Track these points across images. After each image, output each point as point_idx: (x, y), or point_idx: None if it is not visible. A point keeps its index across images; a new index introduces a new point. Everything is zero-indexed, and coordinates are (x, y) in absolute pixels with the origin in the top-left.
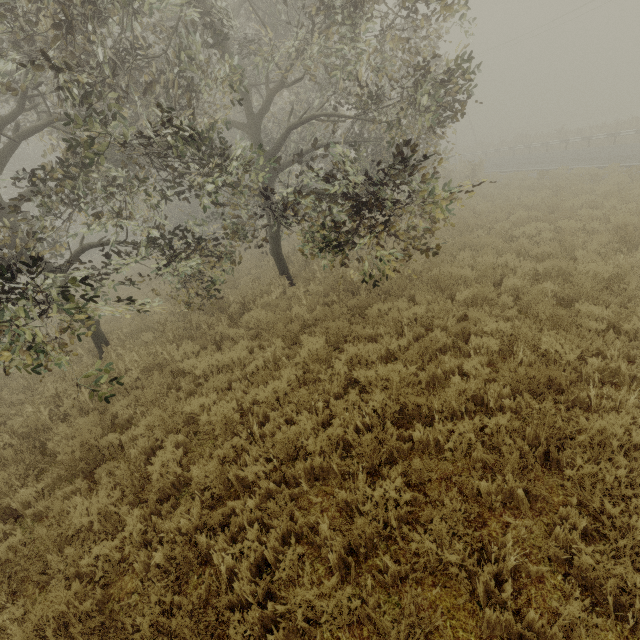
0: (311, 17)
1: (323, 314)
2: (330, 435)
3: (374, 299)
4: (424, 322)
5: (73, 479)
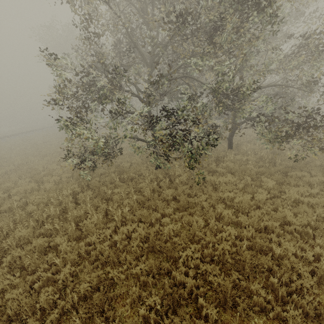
0: (291, 47)
1: (265, 170)
2: (304, 219)
3: (290, 169)
4: (320, 184)
5: (176, 210)
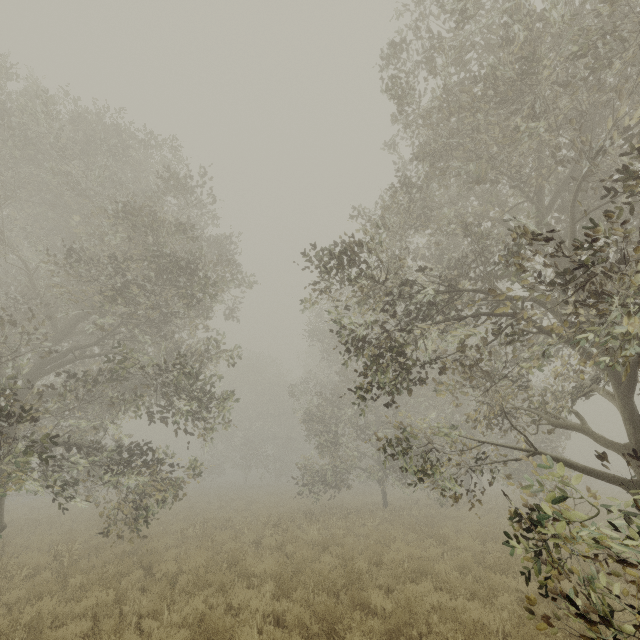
0: None
1: None
2: None
3: None
4: None
5: None
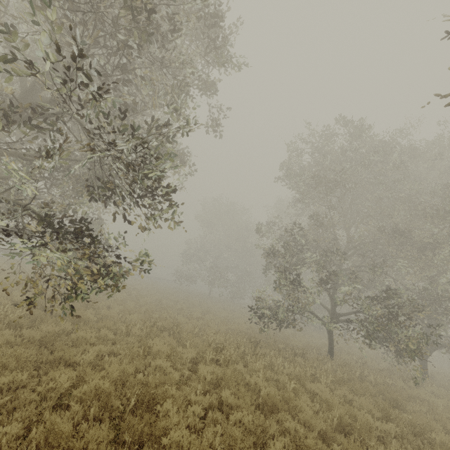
0: None
1: None
2: None
3: None
4: None
5: None
